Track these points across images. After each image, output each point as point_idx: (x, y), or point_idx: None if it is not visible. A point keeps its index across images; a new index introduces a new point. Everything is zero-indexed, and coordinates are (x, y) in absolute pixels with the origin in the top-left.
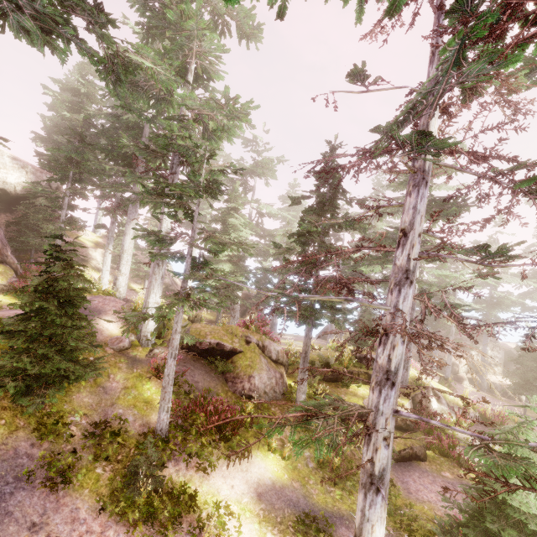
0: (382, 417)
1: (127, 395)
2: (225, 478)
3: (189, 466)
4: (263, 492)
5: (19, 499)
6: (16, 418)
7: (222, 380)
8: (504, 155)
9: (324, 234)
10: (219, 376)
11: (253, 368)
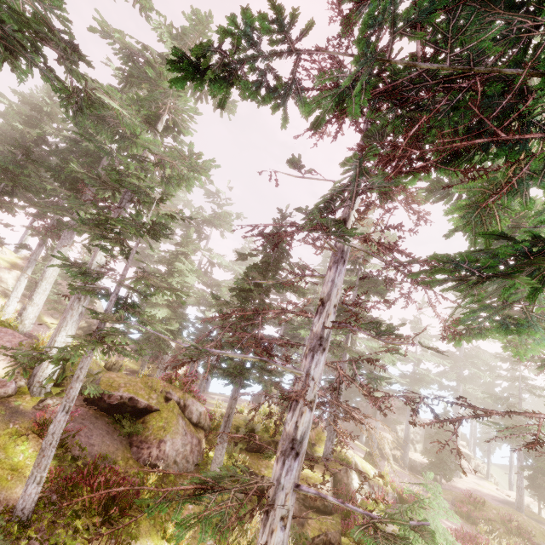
0: (282, 492)
1: None
2: None
3: None
4: None
5: None
6: None
7: (126, 444)
8: (402, 250)
9: (265, 292)
10: (123, 438)
11: (167, 431)
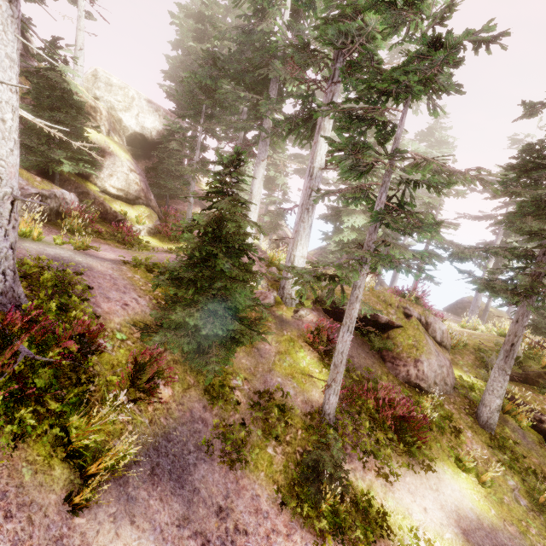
0: None
1: (282, 362)
2: (412, 495)
3: (365, 466)
4: (469, 530)
5: (202, 473)
6: (186, 374)
7: (378, 358)
8: None
9: None
10: (373, 352)
11: (420, 351)
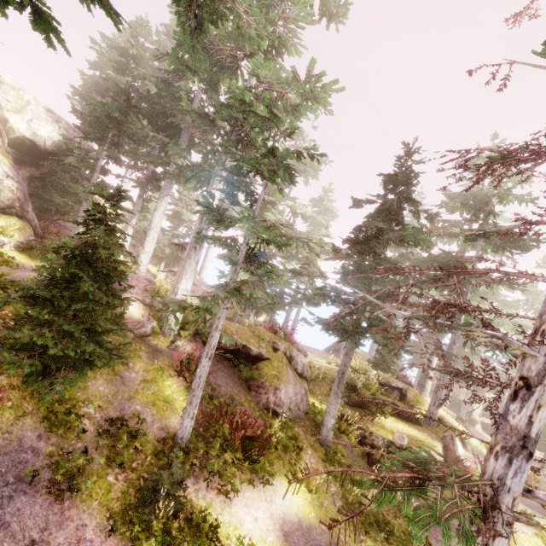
0: (508, 495)
1: (146, 390)
2: (248, 507)
3: (209, 486)
4: (290, 532)
5: (18, 506)
6: (24, 400)
7: (245, 387)
8: None
9: (384, 246)
10: (242, 382)
11: (280, 380)
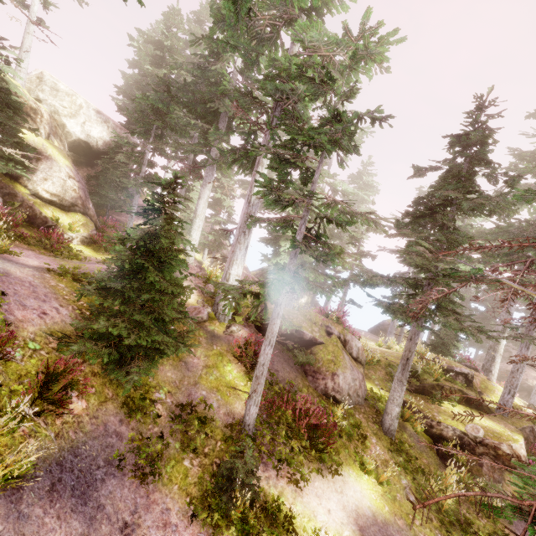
0: None
1: (209, 375)
2: (319, 498)
3: (278, 474)
4: (365, 526)
5: (110, 489)
6: (105, 387)
7: (301, 372)
8: None
9: (453, 217)
10: (297, 367)
11: (337, 365)
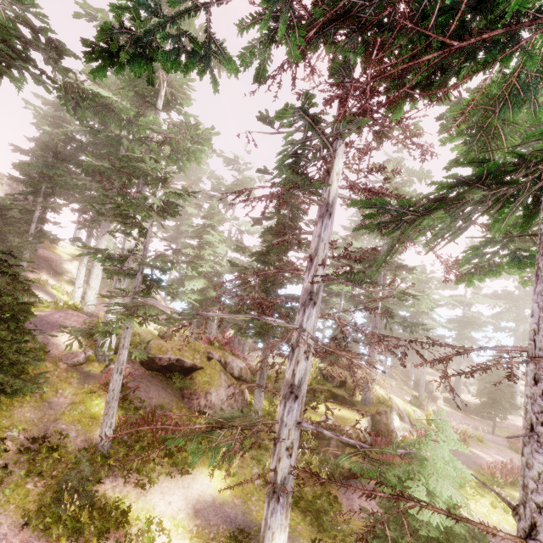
0: (285, 428)
1: (73, 410)
2: (163, 494)
3: (127, 482)
4: (201, 509)
5: None
6: None
7: (179, 396)
8: (388, 194)
9: (283, 254)
10: (176, 392)
11: (211, 385)
